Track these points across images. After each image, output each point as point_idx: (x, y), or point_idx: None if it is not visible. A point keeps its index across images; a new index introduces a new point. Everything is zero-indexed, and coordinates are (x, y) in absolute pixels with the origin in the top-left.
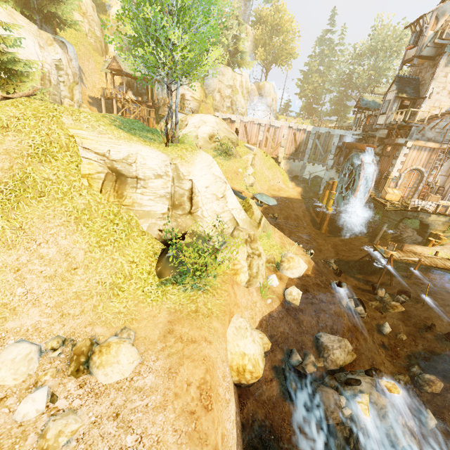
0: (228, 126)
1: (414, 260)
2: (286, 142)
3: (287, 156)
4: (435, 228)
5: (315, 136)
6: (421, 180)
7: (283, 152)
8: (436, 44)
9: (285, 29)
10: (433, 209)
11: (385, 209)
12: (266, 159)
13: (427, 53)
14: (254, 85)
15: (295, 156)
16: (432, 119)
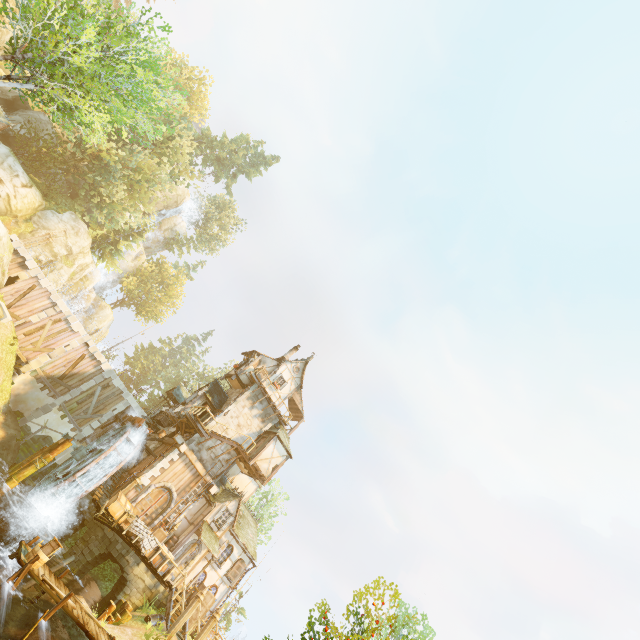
0: (10, 264)
1: (62, 596)
2: (62, 356)
3: (43, 374)
4: (131, 594)
5: (104, 381)
6: (165, 510)
7: (42, 363)
8: (251, 378)
9: (170, 294)
10: (149, 551)
11: (96, 515)
12: (7, 347)
13: (243, 379)
14: (95, 295)
15: (53, 384)
16: (216, 432)
